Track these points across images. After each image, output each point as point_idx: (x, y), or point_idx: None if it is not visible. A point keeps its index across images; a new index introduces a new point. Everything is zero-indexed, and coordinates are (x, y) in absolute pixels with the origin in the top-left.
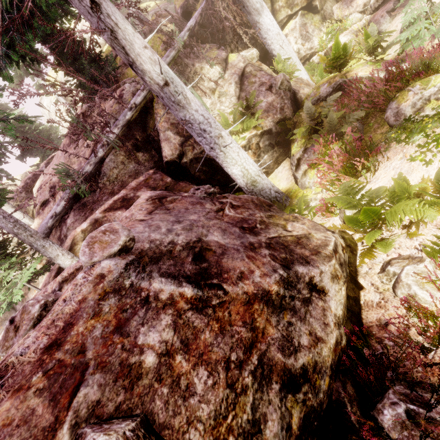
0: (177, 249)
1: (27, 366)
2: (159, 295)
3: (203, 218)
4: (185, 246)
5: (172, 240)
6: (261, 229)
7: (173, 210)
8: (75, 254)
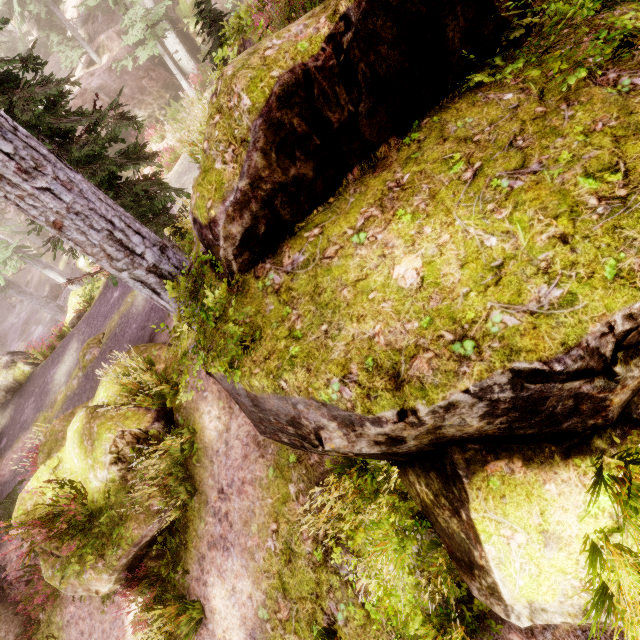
0: (112, 88)
1: (79, 97)
2: (101, 98)
3: (130, 80)
4: (115, 89)
5: (112, 85)
6: (146, 95)
7: (124, 70)
8: (99, 54)
